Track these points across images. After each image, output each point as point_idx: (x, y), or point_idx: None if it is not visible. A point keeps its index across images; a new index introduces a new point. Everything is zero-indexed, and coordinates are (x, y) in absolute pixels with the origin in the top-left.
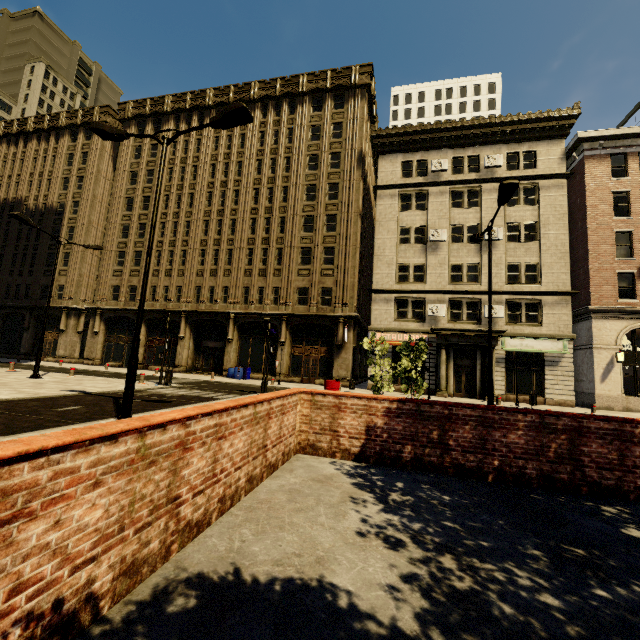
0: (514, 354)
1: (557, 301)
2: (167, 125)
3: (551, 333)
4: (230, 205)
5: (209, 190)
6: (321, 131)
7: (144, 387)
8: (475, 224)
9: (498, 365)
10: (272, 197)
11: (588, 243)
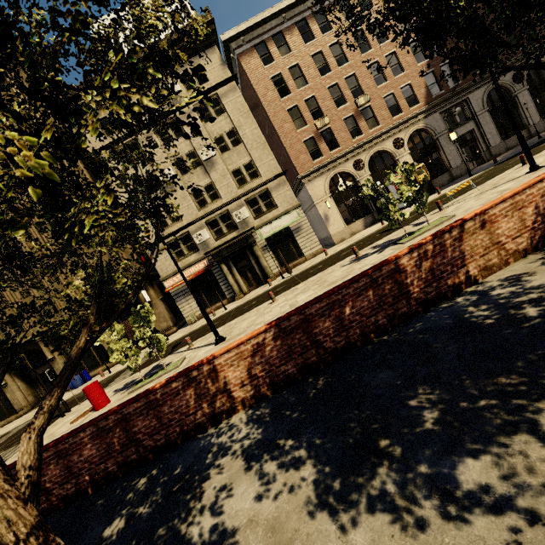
0: (271, 238)
1: (278, 183)
2: None
3: (285, 209)
4: None
5: None
6: None
7: None
8: (190, 151)
9: (266, 252)
10: None
11: (275, 128)
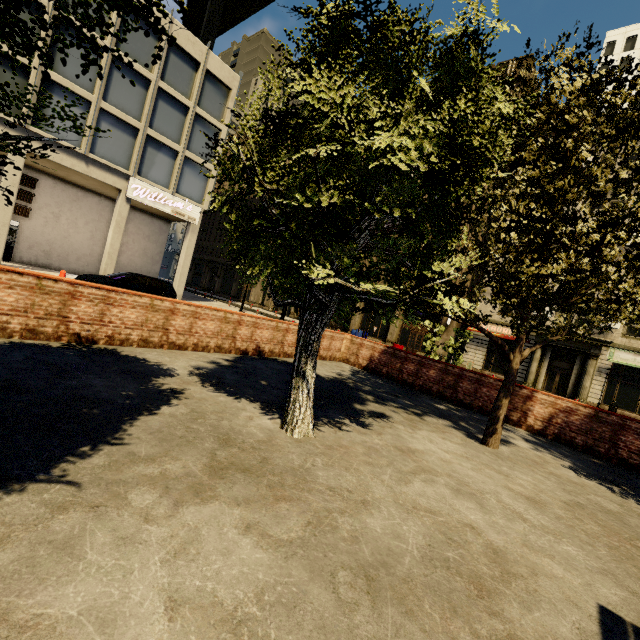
0: (623, 368)
1: None
2: None
3: None
4: None
5: None
6: None
7: None
8: None
9: (599, 374)
10: None
11: None
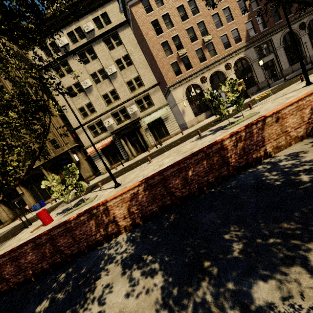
0: (150, 123)
1: (154, 90)
2: None
3: (159, 106)
4: None
5: None
6: None
7: None
8: (101, 68)
9: (147, 132)
10: None
11: (153, 55)
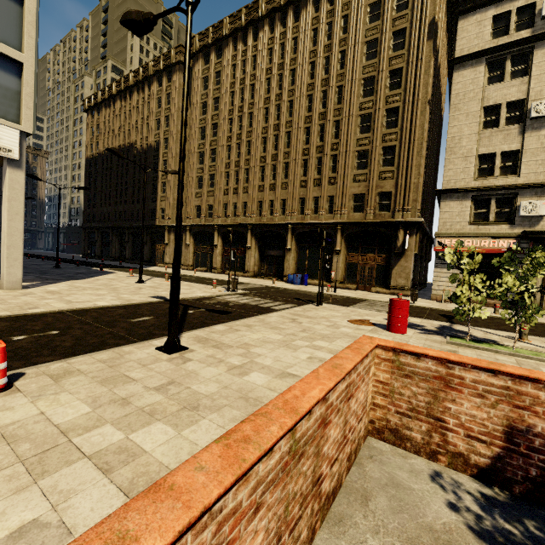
0: None
1: None
2: (227, 49)
3: None
4: (285, 118)
5: (265, 106)
6: (381, 7)
7: (214, 294)
8: None
9: None
10: (326, 101)
11: None
